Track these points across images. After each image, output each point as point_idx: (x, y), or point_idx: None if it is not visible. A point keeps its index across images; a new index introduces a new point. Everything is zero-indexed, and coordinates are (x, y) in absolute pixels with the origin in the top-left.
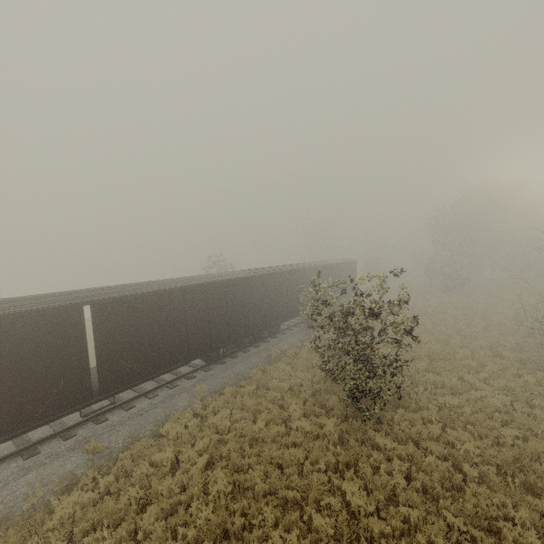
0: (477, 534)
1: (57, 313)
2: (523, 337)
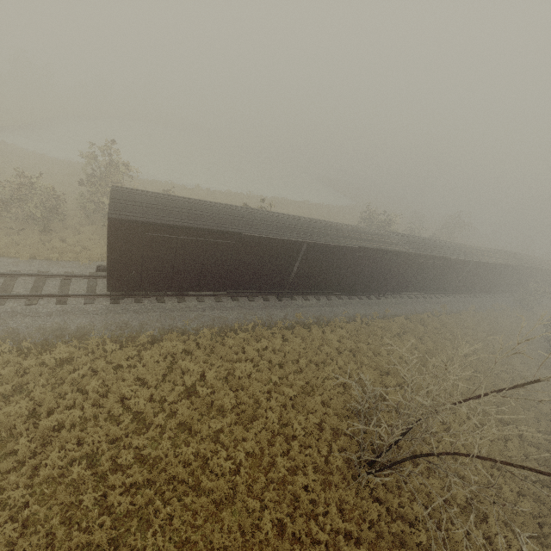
0: None
1: (467, 262)
2: None
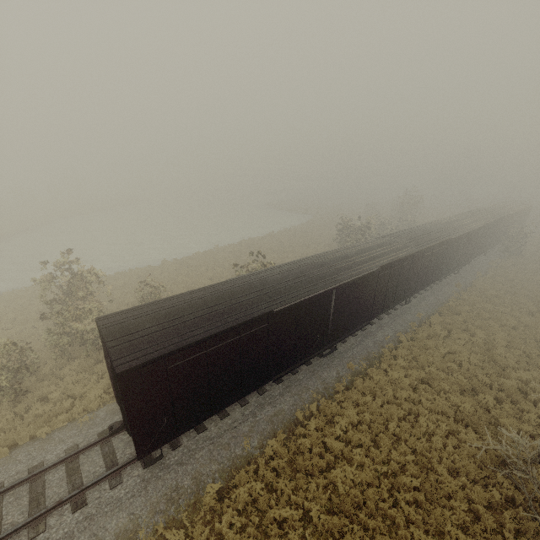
0: None
1: (462, 235)
2: None
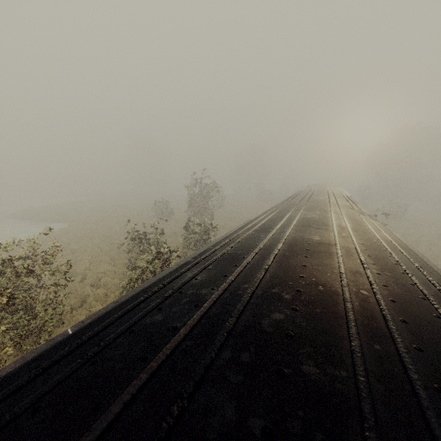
0: None
1: None
2: None
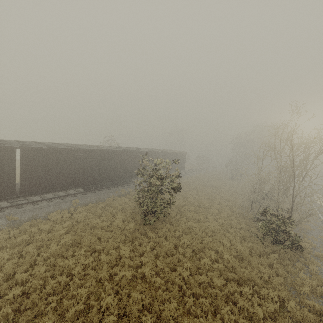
0: (166, 269)
1: (1, 149)
2: (240, 202)
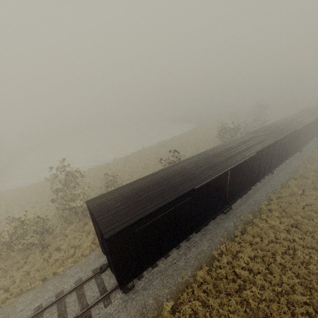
0: None
1: (303, 126)
2: None
